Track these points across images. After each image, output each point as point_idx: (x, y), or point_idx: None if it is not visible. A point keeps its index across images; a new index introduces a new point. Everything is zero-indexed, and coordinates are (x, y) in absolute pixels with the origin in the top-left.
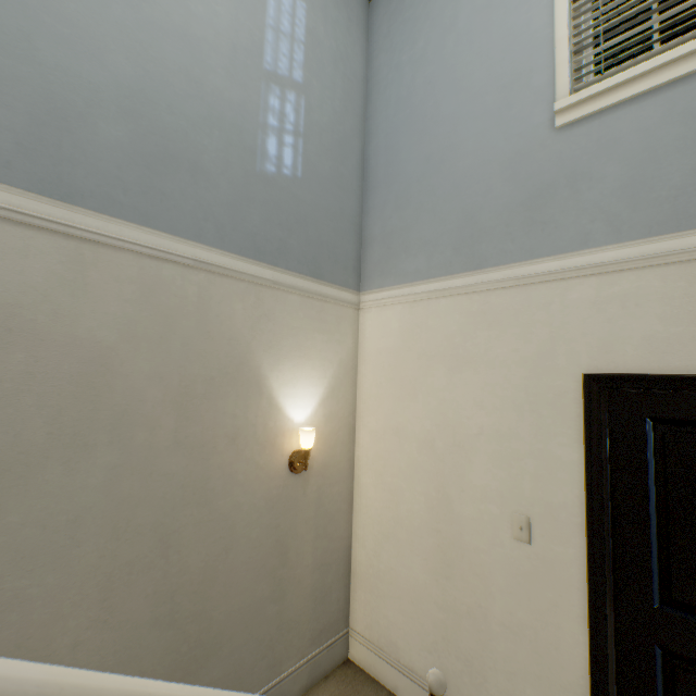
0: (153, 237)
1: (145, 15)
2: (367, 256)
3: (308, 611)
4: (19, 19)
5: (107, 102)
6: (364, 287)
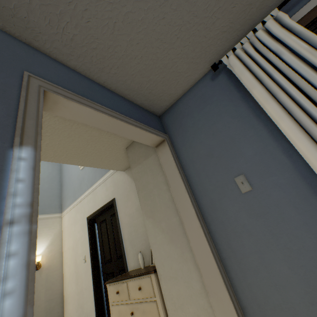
0: None
1: None
2: (63, 202)
3: (43, 316)
4: None
5: None
6: (63, 211)
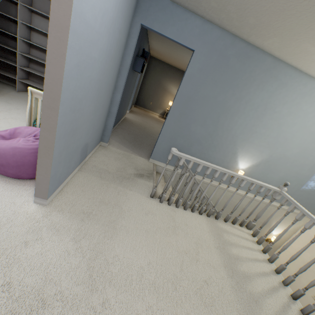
0: (267, 200)
1: (293, 163)
2: None
3: None
4: (268, 171)
5: (274, 180)
6: None
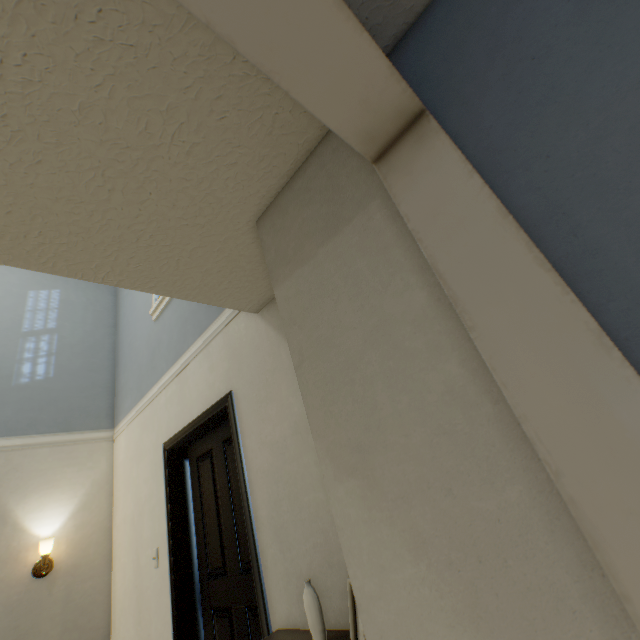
0: None
1: None
2: (117, 404)
3: None
4: None
5: None
6: (116, 424)
